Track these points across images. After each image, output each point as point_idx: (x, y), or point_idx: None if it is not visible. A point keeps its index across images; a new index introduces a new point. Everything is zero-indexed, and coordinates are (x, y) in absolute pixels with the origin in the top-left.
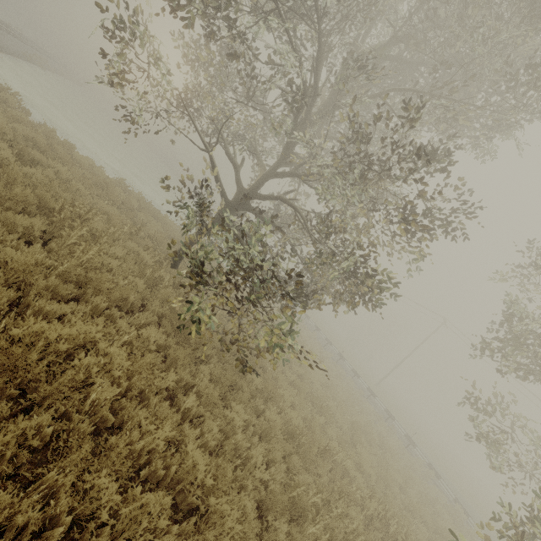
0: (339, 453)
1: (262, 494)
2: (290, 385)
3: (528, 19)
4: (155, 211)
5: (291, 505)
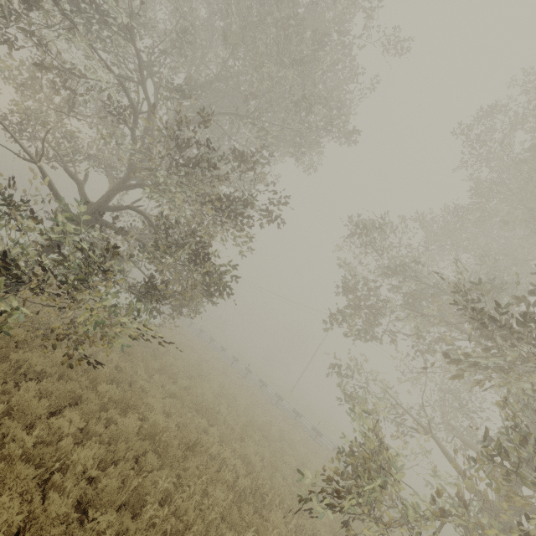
0: (214, 445)
1: (88, 493)
2: (172, 399)
3: (295, 65)
4: None
5: (133, 499)
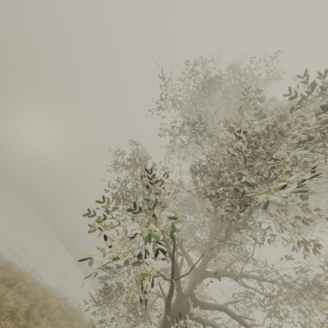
0: None
1: None
2: None
3: None
4: (41, 296)
5: None
